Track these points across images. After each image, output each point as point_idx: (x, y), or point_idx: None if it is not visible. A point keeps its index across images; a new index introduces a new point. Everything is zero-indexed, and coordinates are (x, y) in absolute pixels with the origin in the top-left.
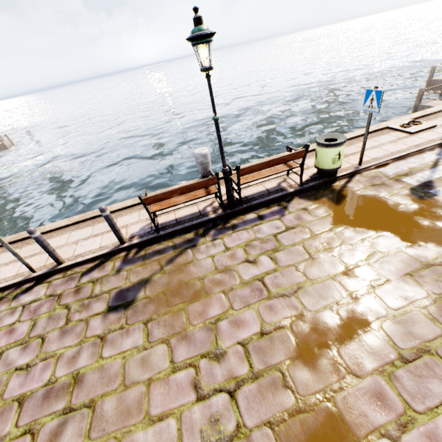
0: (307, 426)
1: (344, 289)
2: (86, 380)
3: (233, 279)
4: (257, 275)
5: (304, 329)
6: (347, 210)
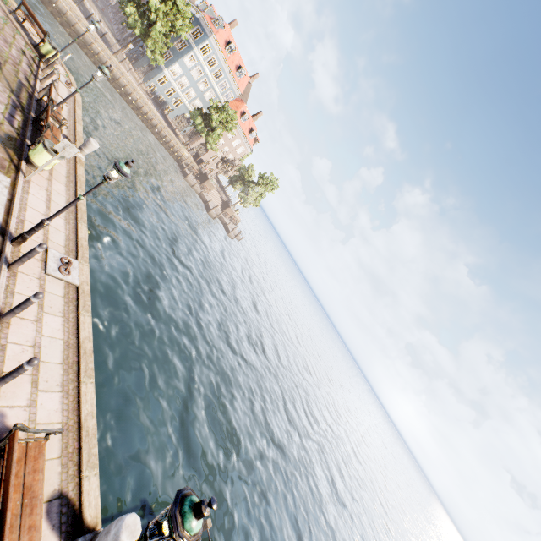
0: None
1: None
2: None
3: None
4: None
5: None
6: None
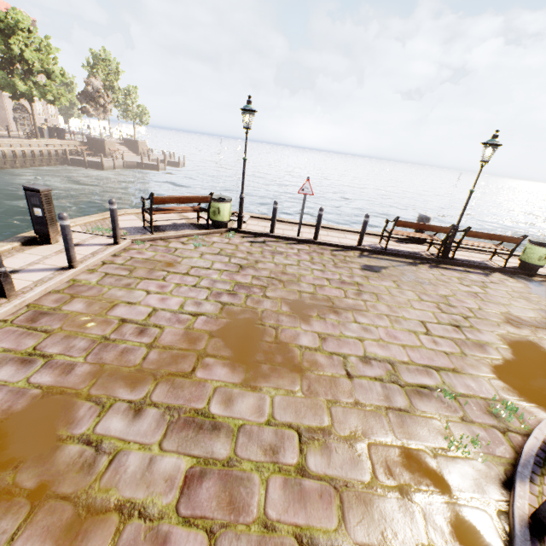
0: (515, 339)
1: (540, 315)
2: (365, 286)
3: (452, 286)
4: (471, 291)
5: (511, 317)
6: (544, 291)
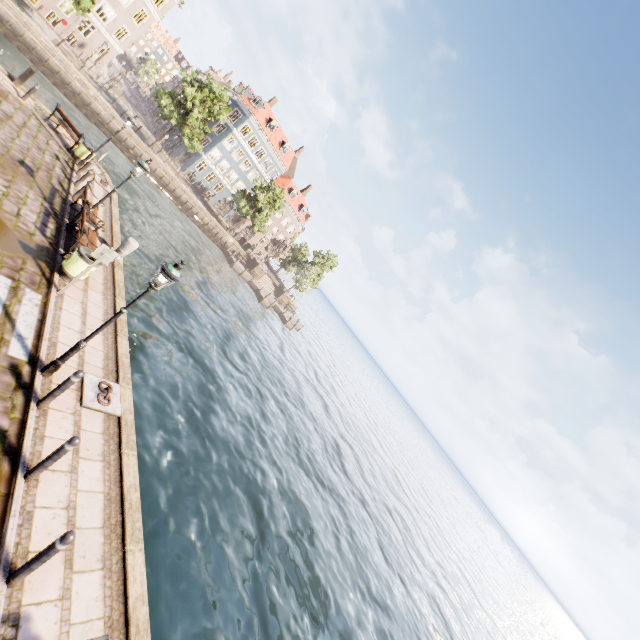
0: None
1: None
2: None
3: (1, 176)
4: None
5: None
6: (8, 234)
